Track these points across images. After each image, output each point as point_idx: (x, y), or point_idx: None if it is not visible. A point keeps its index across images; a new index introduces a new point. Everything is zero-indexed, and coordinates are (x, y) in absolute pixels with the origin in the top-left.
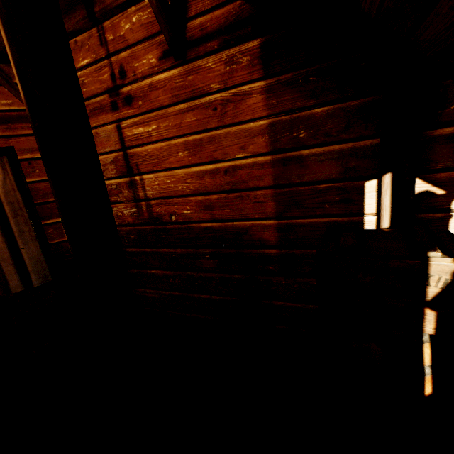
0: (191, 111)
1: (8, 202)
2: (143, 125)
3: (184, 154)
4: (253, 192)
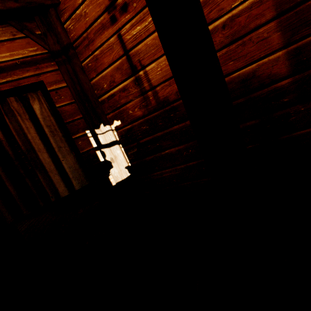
0: None
1: (46, 125)
2: (140, 23)
3: None
4: (255, 33)
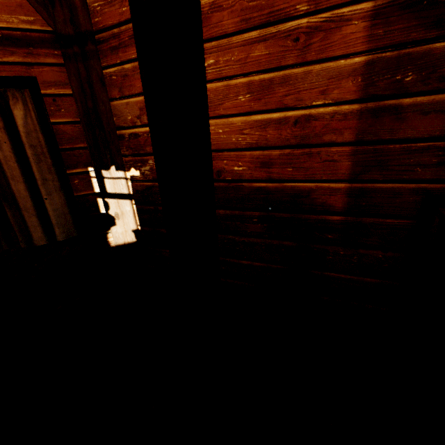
0: (263, 42)
1: (30, 145)
2: None
3: (245, 99)
4: (326, 149)
